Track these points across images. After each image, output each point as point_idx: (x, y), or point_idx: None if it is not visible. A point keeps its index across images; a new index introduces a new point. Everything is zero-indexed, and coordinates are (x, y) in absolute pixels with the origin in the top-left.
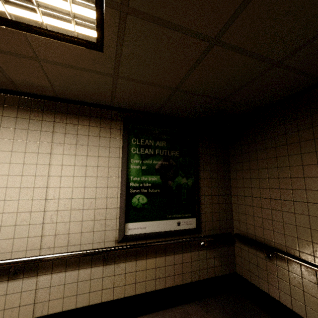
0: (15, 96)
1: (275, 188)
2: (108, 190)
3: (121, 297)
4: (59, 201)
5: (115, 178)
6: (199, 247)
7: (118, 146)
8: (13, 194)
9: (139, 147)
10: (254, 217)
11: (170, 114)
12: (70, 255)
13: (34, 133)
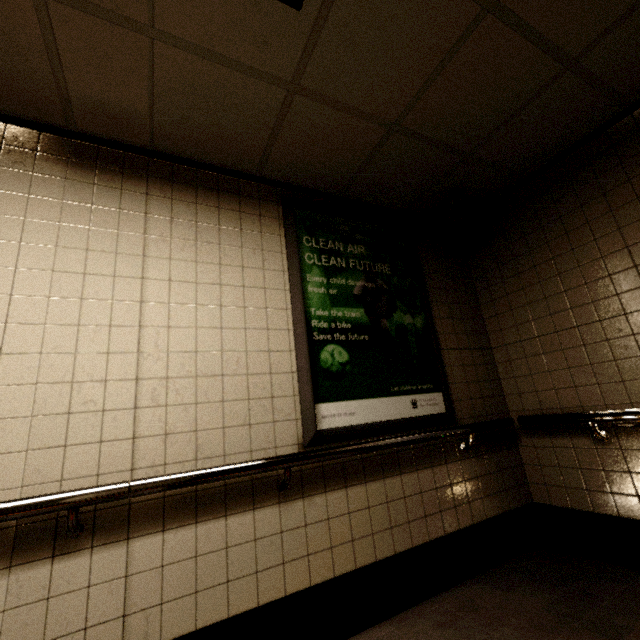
0: (62, 137)
1: (582, 304)
2: (270, 334)
3: (327, 578)
4: (169, 358)
5: (281, 312)
6: (459, 452)
7: (278, 250)
8: (62, 340)
9: (319, 254)
10: (551, 374)
11: (363, 197)
12: (211, 472)
13: (105, 213)
